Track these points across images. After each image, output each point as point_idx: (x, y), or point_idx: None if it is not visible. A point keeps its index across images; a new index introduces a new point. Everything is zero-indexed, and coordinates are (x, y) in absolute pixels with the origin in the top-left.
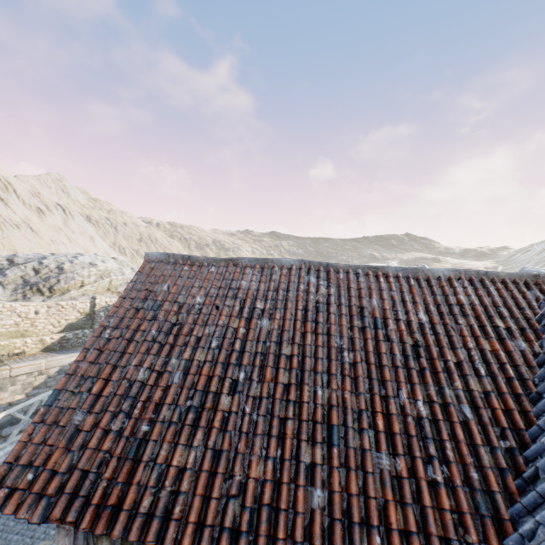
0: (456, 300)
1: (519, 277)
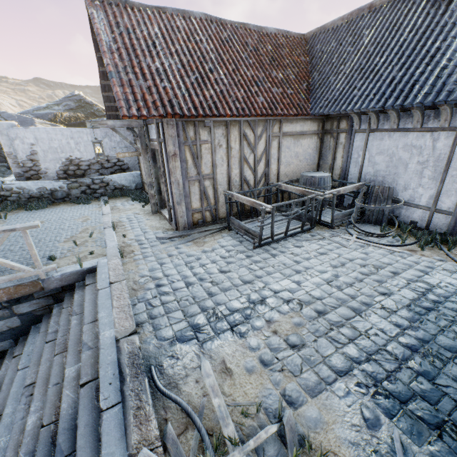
0: (279, 43)
1: (298, 35)
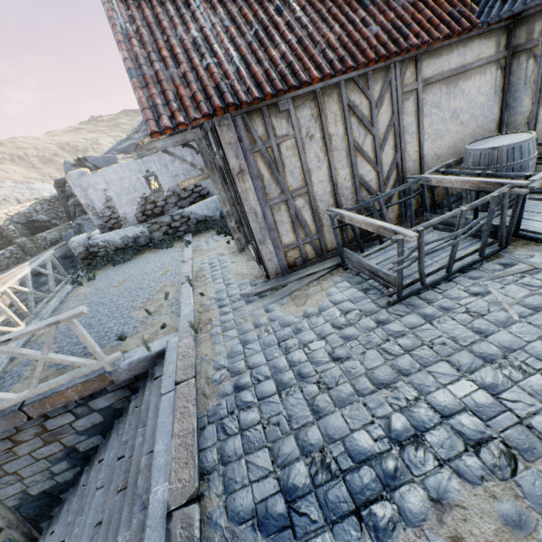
0: None
1: None
